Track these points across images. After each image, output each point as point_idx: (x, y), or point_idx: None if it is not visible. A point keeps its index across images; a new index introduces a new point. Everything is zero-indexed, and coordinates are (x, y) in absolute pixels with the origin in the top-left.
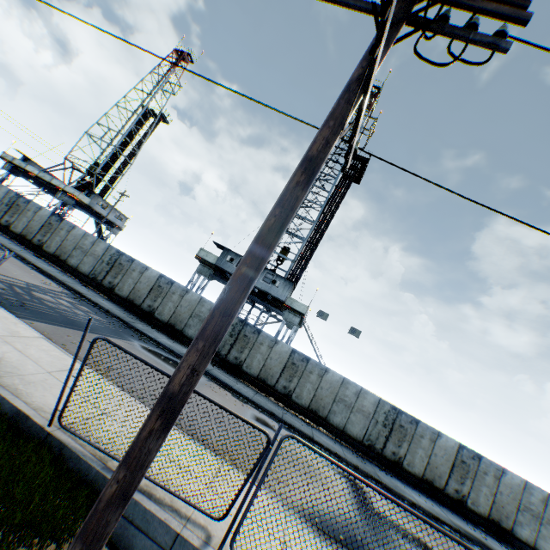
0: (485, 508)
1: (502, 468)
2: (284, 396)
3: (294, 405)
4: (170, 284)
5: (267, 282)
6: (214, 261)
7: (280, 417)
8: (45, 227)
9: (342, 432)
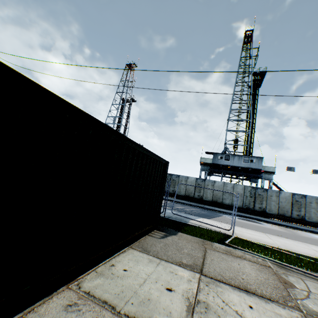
0: None
1: None
2: (299, 220)
3: (308, 223)
4: (203, 181)
5: (246, 162)
6: (211, 162)
7: (316, 231)
8: None
9: None
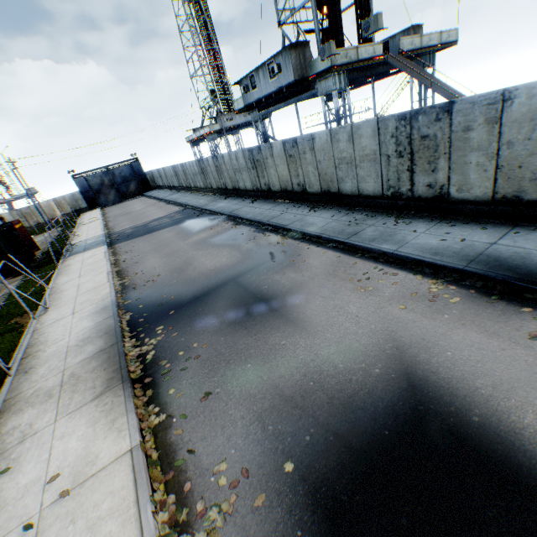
0: None
1: None
2: (302, 194)
3: (311, 196)
4: (217, 160)
5: (274, 76)
6: (243, 104)
7: (264, 222)
8: (184, 175)
9: (359, 197)
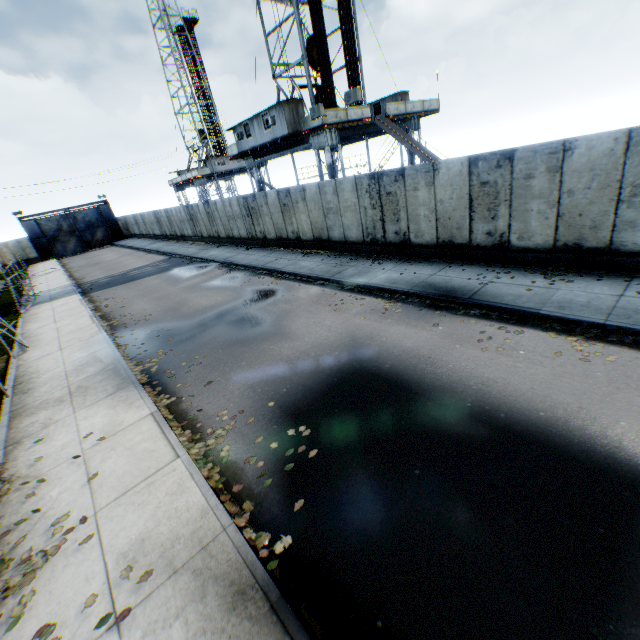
0: (545, 235)
1: (562, 145)
2: (297, 241)
3: (305, 244)
4: (209, 206)
5: (269, 128)
6: (237, 151)
7: (259, 266)
8: (169, 222)
9: (346, 244)
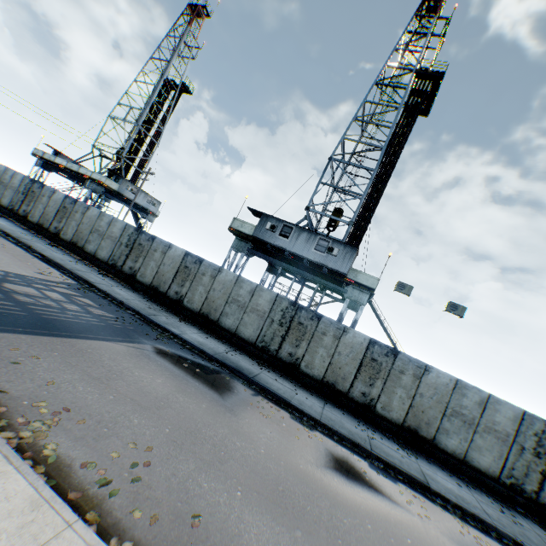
0: None
1: None
2: (363, 407)
3: (380, 419)
4: (198, 263)
5: (321, 251)
6: (251, 232)
7: (369, 449)
8: (60, 212)
9: (462, 462)
